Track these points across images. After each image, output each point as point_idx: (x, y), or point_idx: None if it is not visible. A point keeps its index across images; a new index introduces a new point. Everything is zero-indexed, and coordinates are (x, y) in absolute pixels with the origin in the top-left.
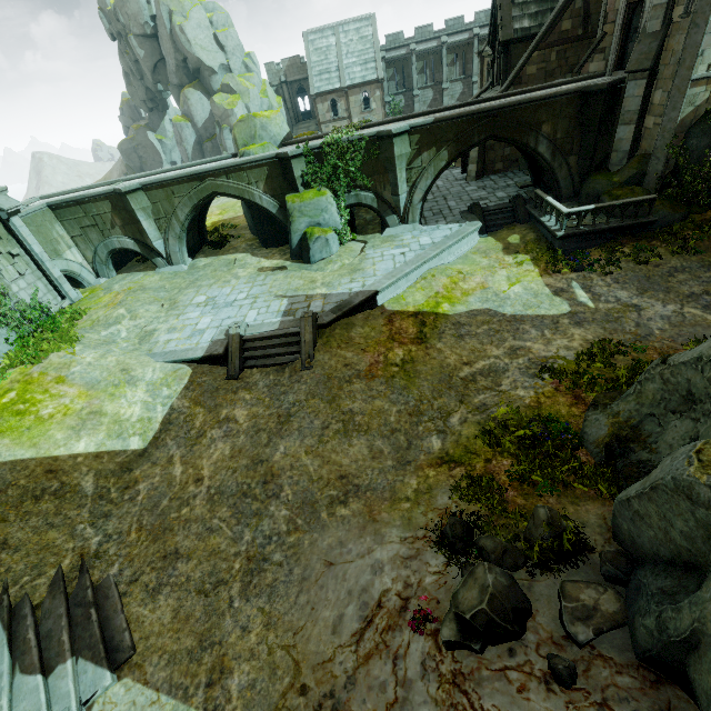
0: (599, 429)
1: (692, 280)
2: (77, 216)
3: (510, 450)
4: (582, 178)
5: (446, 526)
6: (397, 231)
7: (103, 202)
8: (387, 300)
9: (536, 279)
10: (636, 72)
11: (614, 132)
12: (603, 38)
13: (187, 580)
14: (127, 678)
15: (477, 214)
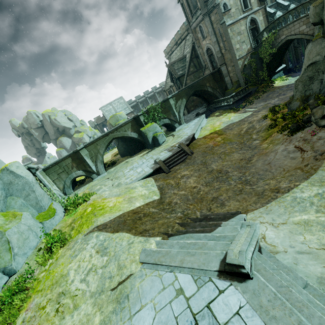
0: (297, 104)
1: (274, 94)
2: (55, 169)
3: (281, 123)
4: (223, 94)
5: (290, 129)
6: (180, 128)
7: (68, 159)
8: (197, 137)
9: (234, 114)
10: (221, 65)
11: (224, 80)
12: (205, 65)
13: (229, 197)
14: (248, 214)
15: (200, 115)
